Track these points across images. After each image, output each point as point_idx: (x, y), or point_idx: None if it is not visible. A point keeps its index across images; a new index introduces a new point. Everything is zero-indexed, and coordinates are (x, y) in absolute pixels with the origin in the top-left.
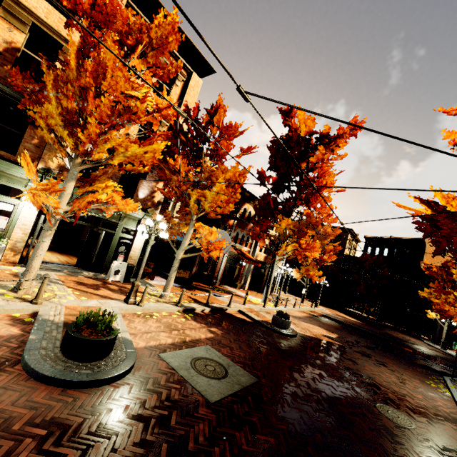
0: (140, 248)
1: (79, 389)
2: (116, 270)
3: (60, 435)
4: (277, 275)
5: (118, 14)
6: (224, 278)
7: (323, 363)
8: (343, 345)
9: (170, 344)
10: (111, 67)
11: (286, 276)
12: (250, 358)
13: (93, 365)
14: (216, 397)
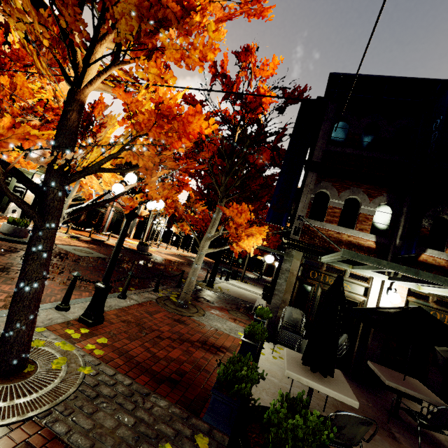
0: (33, 196)
1: (16, 244)
2: (13, 210)
3: (15, 248)
4: (161, 229)
5: (26, 58)
6: (111, 228)
7: (157, 262)
8: (182, 263)
9: (60, 244)
10: (20, 85)
11: (177, 235)
12: (110, 254)
13: (20, 239)
14: (84, 256)
